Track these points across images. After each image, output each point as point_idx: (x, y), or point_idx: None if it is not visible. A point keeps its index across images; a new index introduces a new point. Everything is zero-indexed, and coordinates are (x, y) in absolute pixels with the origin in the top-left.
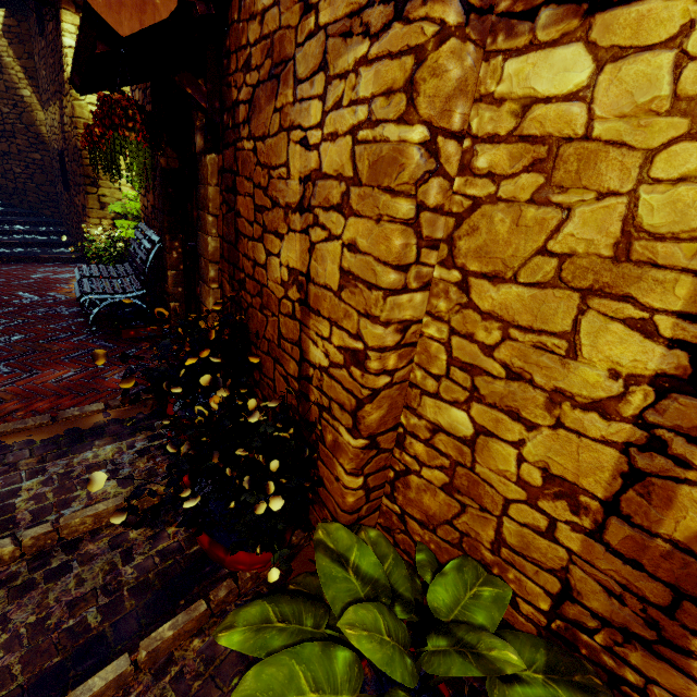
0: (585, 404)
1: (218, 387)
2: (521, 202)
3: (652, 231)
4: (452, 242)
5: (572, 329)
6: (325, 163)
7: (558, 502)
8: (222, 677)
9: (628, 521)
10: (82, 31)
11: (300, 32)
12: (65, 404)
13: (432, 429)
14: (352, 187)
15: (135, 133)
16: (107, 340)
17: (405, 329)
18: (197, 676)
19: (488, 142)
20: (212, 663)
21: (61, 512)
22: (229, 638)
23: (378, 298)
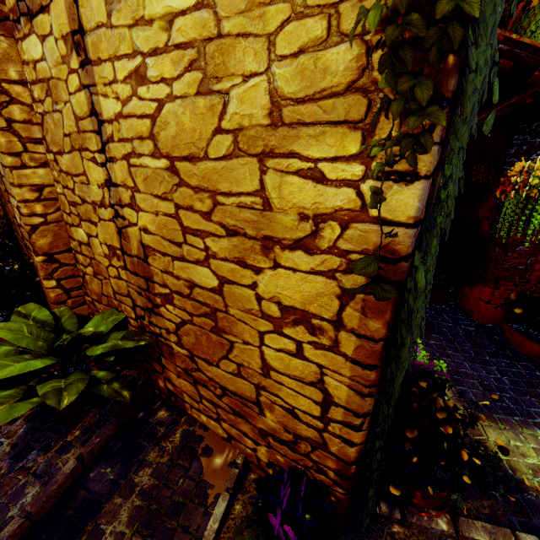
0: (100, 205)
1: None
2: (52, 112)
3: (80, 116)
4: (45, 139)
5: (84, 170)
6: None
7: (115, 258)
8: None
9: (127, 254)
10: None
11: None
12: None
13: (80, 244)
14: None
15: None
16: None
17: (40, 190)
18: None
19: (34, 84)
20: None
21: None
22: None
23: (8, 173)
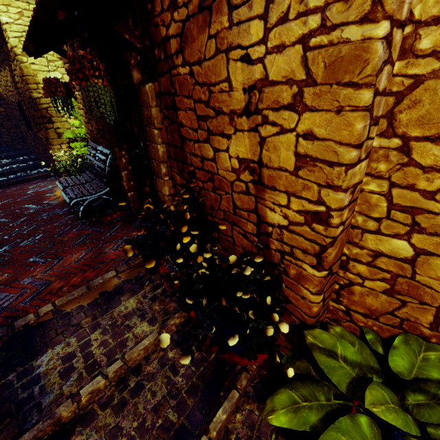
0: None
1: (207, 252)
2: None
3: None
4: (392, 116)
5: None
6: (271, 73)
7: None
8: (264, 436)
9: None
10: (40, 3)
11: None
12: (90, 276)
13: (374, 255)
14: (305, 88)
15: (101, 79)
16: (95, 226)
17: (354, 190)
18: (249, 438)
19: (432, 24)
20: (254, 428)
21: (123, 351)
22: (277, 420)
23: (340, 173)
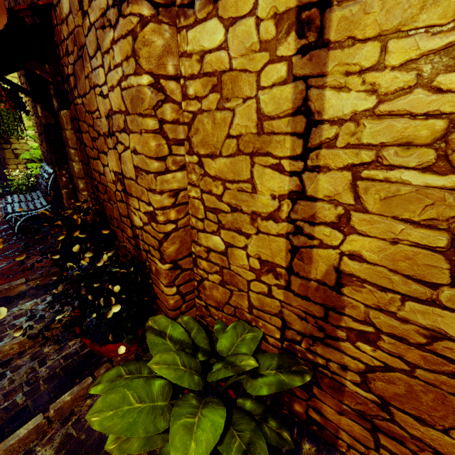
0: (266, 217)
1: (82, 251)
2: (213, 110)
3: (269, 115)
4: (189, 139)
5: (251, 176)
6: (113, 105)
7: (269, 275)
8: None
9: (298, 275)
10: None
11: (84, 28)
12: None
13: (207, 251)
14: (127, 116)
15: (3, 103)
16: (28, 241)
17: (176, 195)
18: None
19: (191, 79)
20: None
21: None
22: (95, 388)
23: (152, 179)
